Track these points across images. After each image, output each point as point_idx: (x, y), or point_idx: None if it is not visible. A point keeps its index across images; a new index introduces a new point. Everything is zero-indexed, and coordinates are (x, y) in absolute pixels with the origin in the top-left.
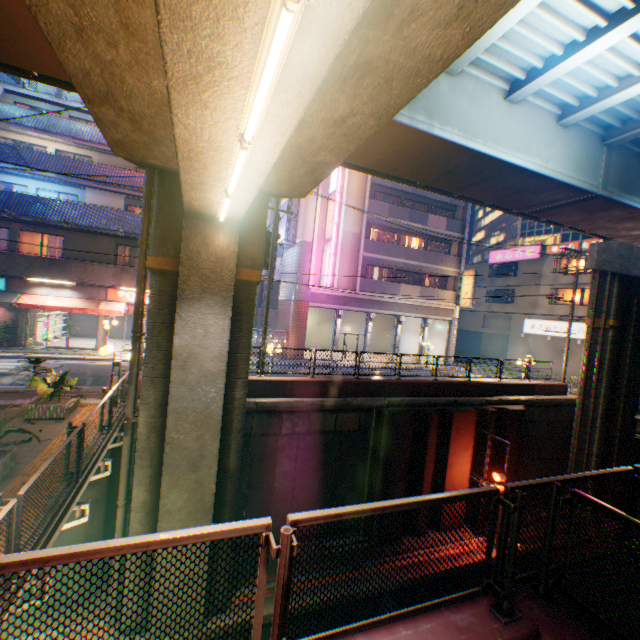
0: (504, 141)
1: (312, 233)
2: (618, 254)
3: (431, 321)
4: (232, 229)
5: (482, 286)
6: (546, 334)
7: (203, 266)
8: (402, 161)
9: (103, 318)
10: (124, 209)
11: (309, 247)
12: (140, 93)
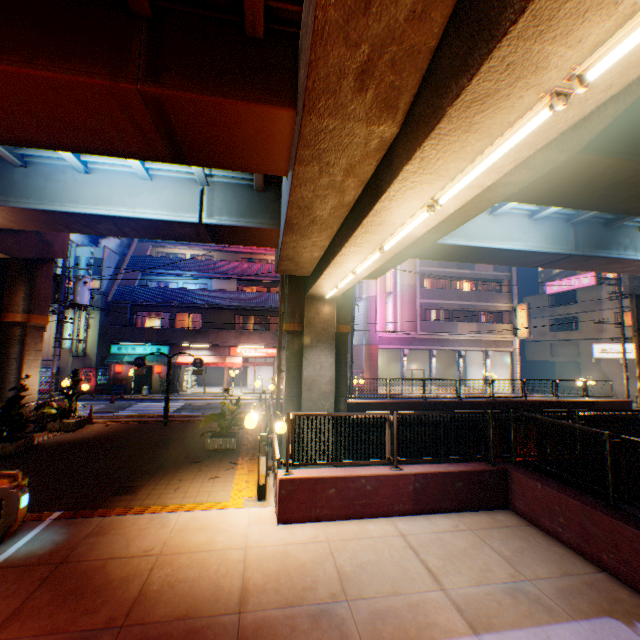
0: (493, 237)
1: (375, 289)
2: None
3: (493, 353)
4: (331, 302)
5: (543, 316)
6: (617, 357)
7: (317, 326)
8: (432, 254)
9: (227, 369)
10: (236, 289)
11: (373, 300)
12: (306, 257)
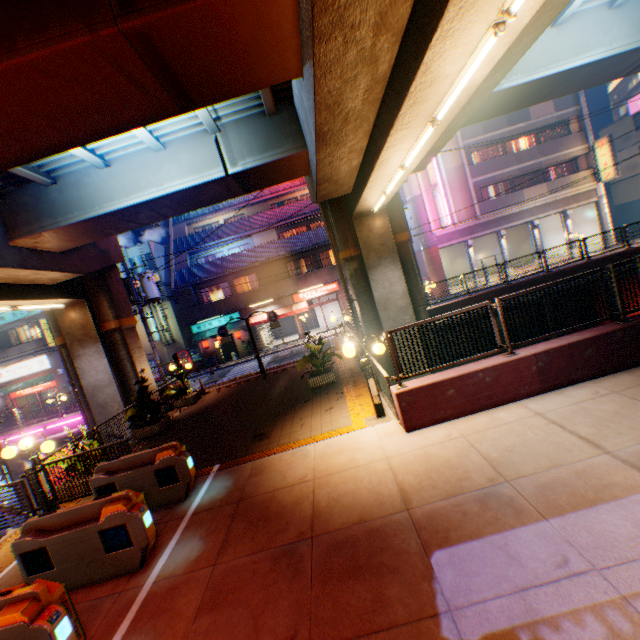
0: (562, 56)
1: (417, 187)
2: None
3: (572, 212)
4: (381, 214)
5: (630, 145)
6: None
7: (373, 244)
8: (485, 112)
9: (296, 317)
10: (277, 238)
11: (419, 200)
12: (344, 170)
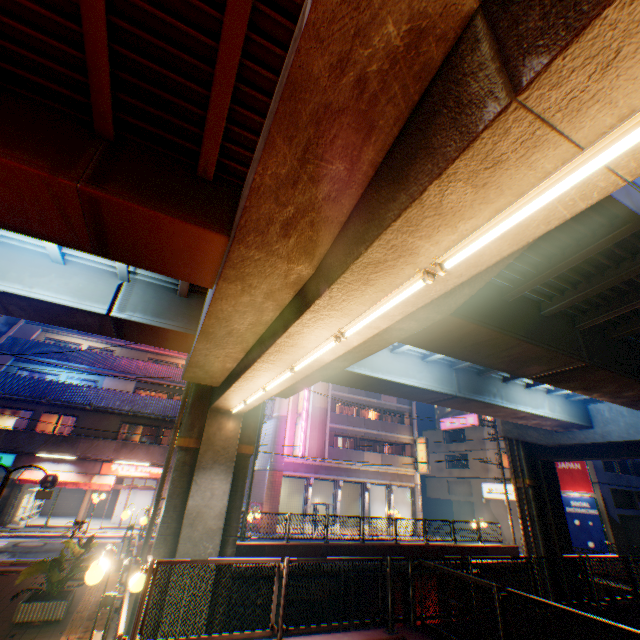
0: (394, 371)
1: (287, 407)
2: (514, 424)
3: (397, 487)
4: (238, 417)
5: (440, 450)
6: (503, 497)
7: (217, 443)
8: (342, 379)
9: (90, 491)
10: (133, 390)
11: (284, 419)
12: (218, 366)
